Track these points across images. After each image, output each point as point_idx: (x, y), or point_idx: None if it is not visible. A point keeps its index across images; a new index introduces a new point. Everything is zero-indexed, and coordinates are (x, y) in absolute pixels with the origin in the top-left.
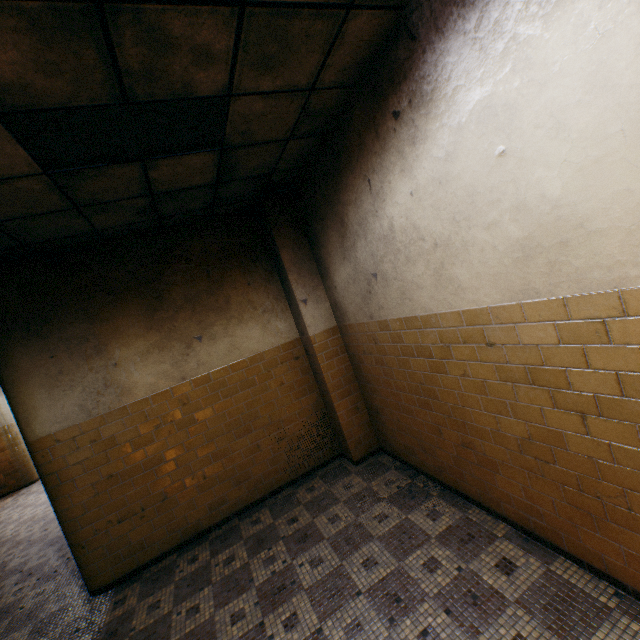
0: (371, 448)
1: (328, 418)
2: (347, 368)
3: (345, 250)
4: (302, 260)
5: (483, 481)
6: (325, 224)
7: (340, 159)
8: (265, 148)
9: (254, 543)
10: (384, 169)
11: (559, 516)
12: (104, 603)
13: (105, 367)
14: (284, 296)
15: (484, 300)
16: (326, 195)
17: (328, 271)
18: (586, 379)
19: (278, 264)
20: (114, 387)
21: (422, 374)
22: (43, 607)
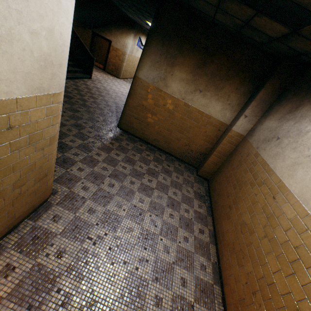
0: (205, 177)
1: (205, 156)
2: (229, 151)
3: (283, 117)
4: (265, 101)
5: (221, 217)
6: (292, 98)
7: None
8: None
9: (156, 159)
10: None
11: (226, 241)
12: (119, 131)
13: (169, 72)
14: (242, 106)
15: (292, 187)
16: (310, 88)
17: (268, 116)
18: (280, 232)
19: (255, 92)
20: (165, 81)
21: (246, 180)
22: (107, 117)
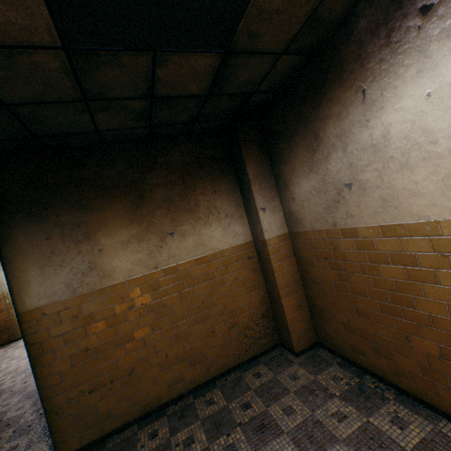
0: (310, 342)
1: (271, 312)
2: (294, 270)
3: (314, 163)
4: (263, 174)
5: None
6: (293, 141)
7: (327, 75)
8: (260, 60)
9: (211, 426)
10: (390, 74)
11: None
12: None
13: (91, 251)
14: (242, 205)
15: None
16: (300, 114)
17: (287, 184)
18: None
19: (241, 177)
20: (97, 270)
21: (395, 281)
22: None
